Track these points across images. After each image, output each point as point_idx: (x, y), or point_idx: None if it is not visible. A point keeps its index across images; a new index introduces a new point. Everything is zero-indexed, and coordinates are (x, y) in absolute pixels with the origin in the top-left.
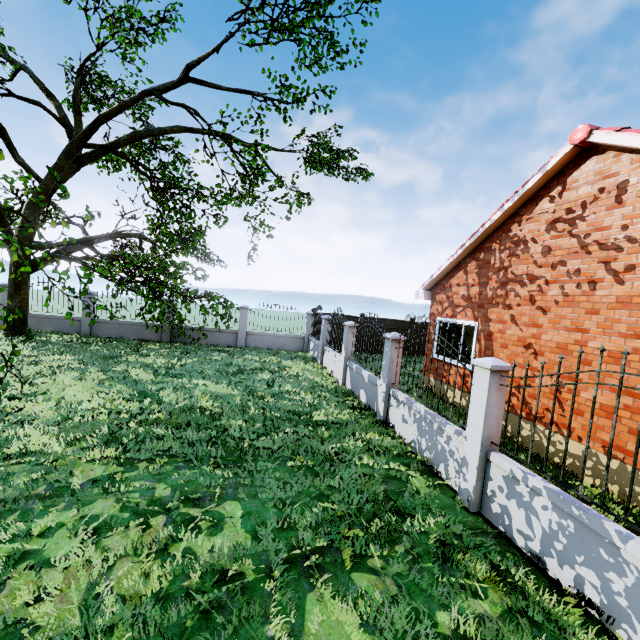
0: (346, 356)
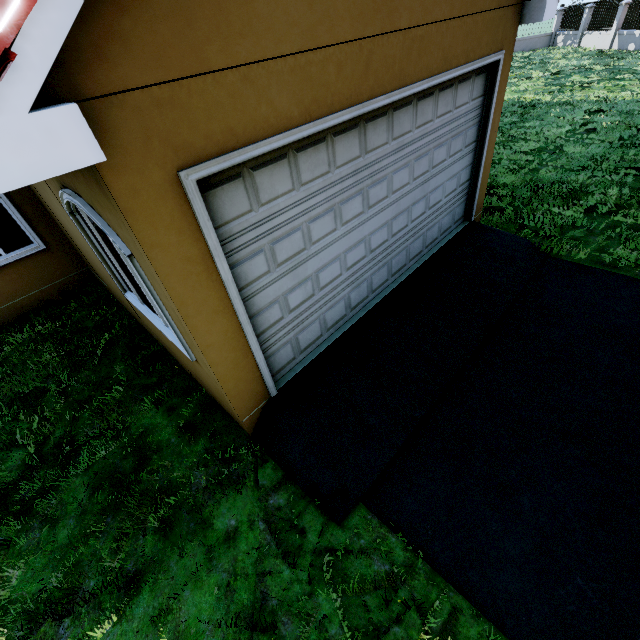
0: (616, 28)
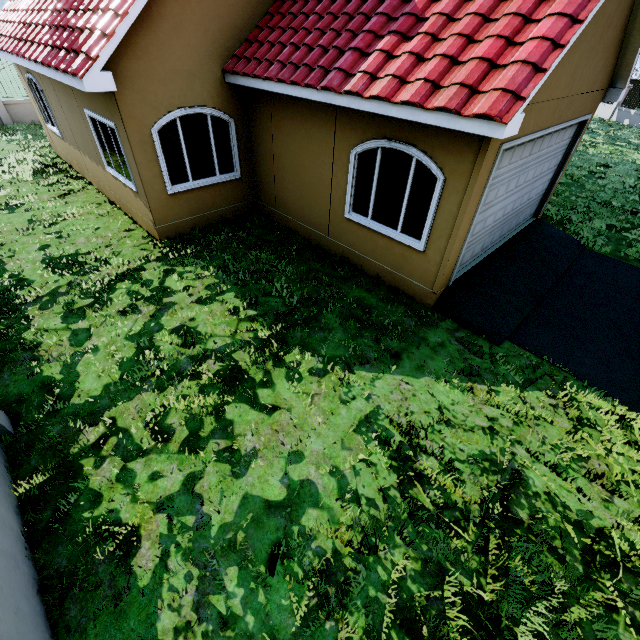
0: (617, 104)
